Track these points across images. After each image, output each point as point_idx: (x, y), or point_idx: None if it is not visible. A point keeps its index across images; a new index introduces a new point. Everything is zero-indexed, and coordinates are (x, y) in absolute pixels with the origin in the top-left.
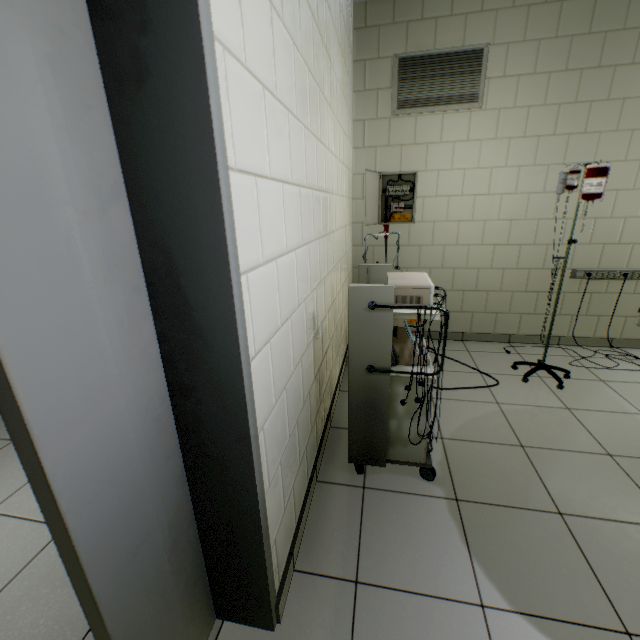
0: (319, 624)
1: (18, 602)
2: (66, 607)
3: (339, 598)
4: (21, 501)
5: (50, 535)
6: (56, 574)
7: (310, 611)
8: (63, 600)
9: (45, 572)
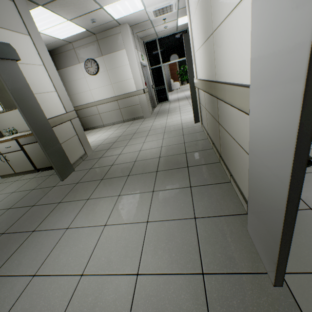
0: (309, 227)
1: (155, 251)
2: (179, 248)
3: (308, 216)
4: (116, 218)
5: (143, 226)
6: (162, 238)
7: (299, 223)
8: (175, 246)
9: (156, 239)
